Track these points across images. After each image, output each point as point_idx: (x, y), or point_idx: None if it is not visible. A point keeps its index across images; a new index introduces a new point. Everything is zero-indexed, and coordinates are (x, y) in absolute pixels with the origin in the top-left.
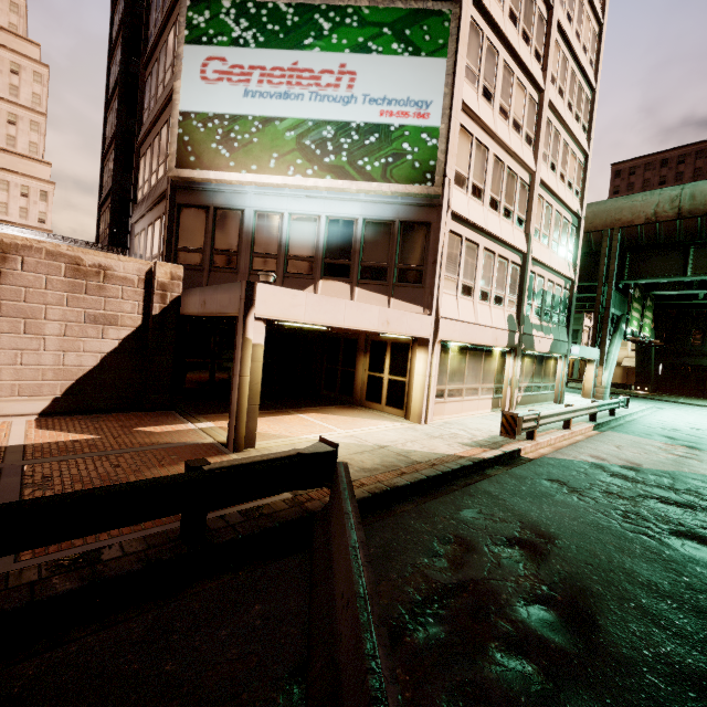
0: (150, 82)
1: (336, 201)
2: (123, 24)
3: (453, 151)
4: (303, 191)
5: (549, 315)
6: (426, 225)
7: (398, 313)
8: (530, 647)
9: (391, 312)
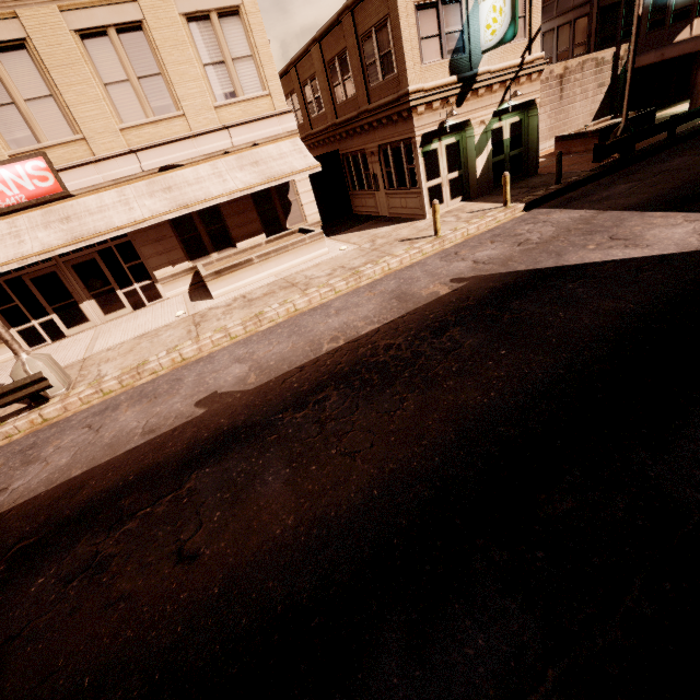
0: None
1: None
2: None
3: None
4: None
5: None
6: None
7: None
8: None
9: None
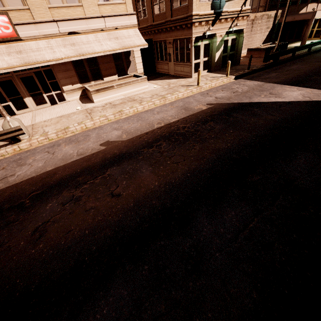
0: None
1: None
2: None
3: None
4: None
5: None
6: None
7: None
8: None
9: None
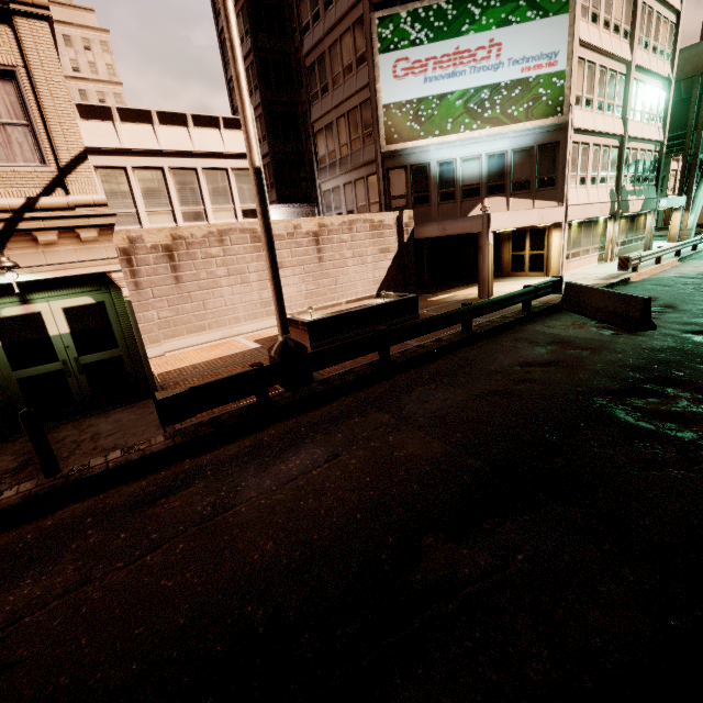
0: (317, 70)
1: (491, 142)
2: (245, 5)
3: (574, 83)
4: (469, 140)
5: (641, 179)
6: (556, 144)
7: (546, 210)
8: (655, 312)
9: (543, 211)
